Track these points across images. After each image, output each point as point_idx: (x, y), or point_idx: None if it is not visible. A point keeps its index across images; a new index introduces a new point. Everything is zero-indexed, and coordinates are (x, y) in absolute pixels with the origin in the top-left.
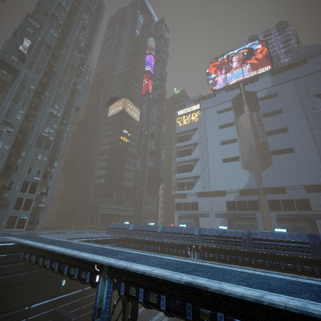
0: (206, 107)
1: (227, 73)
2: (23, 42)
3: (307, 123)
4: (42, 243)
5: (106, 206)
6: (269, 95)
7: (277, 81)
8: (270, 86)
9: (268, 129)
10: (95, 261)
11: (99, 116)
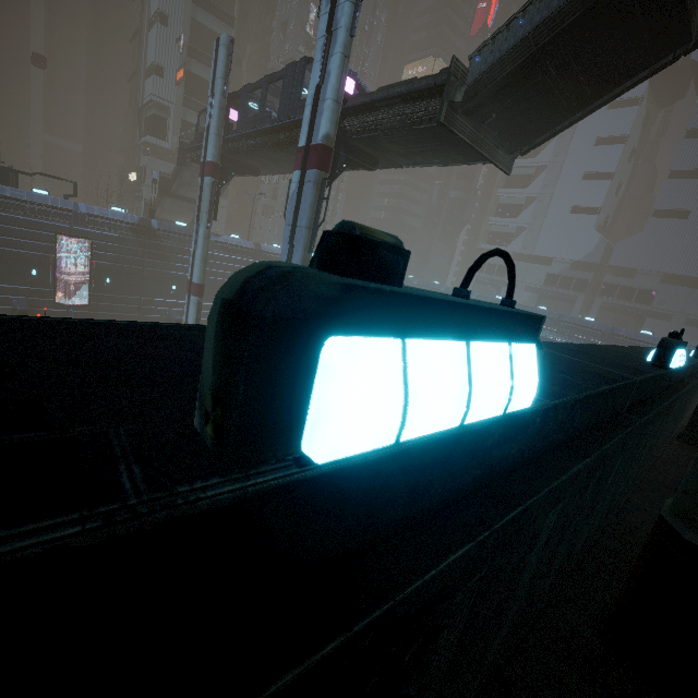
0: None
1: None
2: (308, 11)
3: None
4: None
5: None
6: None
7: None
8: None
9: (675, 167)
10: None
11: None
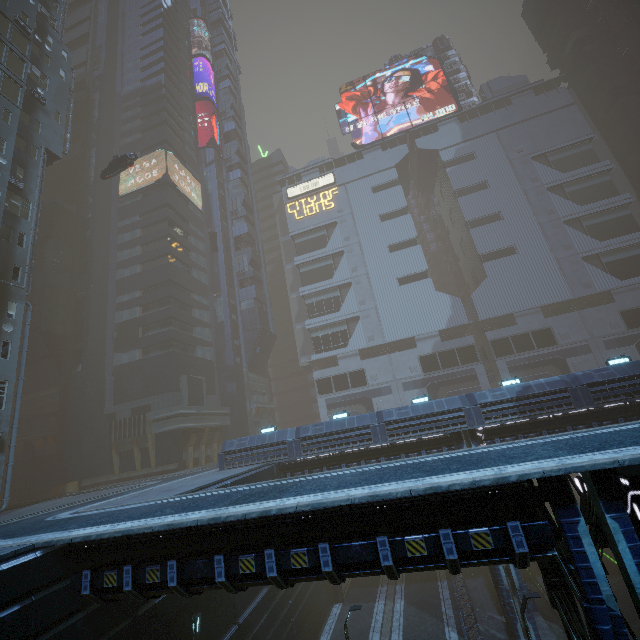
0: (347, 179)
1: (379, 114)
2: None
3: (528, 203)
4: (169, 515)
5: (167, 413)
6: (461, 157)
7: (470, 132)
8: (460, 140)
9: (470, 217)
10: (571, 471)
11: (94, 193)
